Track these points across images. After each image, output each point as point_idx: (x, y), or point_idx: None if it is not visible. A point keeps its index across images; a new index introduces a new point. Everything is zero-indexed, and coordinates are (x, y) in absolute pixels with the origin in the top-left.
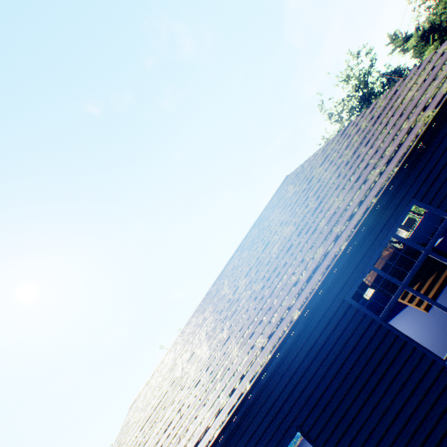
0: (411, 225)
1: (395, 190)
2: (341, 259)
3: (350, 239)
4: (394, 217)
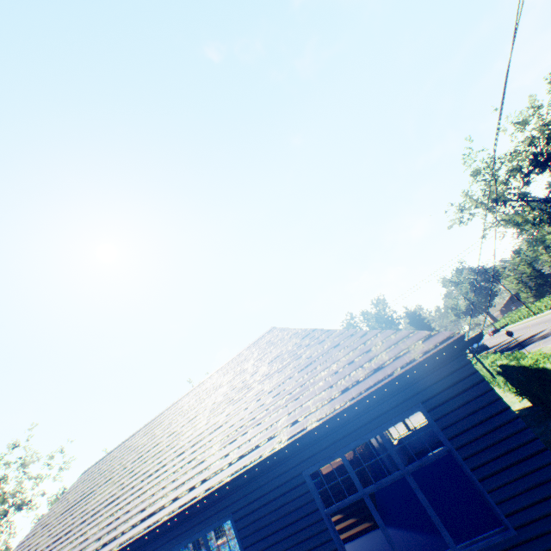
0: None
1: (210, 503)
2: (159, 527)
3: (170, 517)
4: (213, 519)
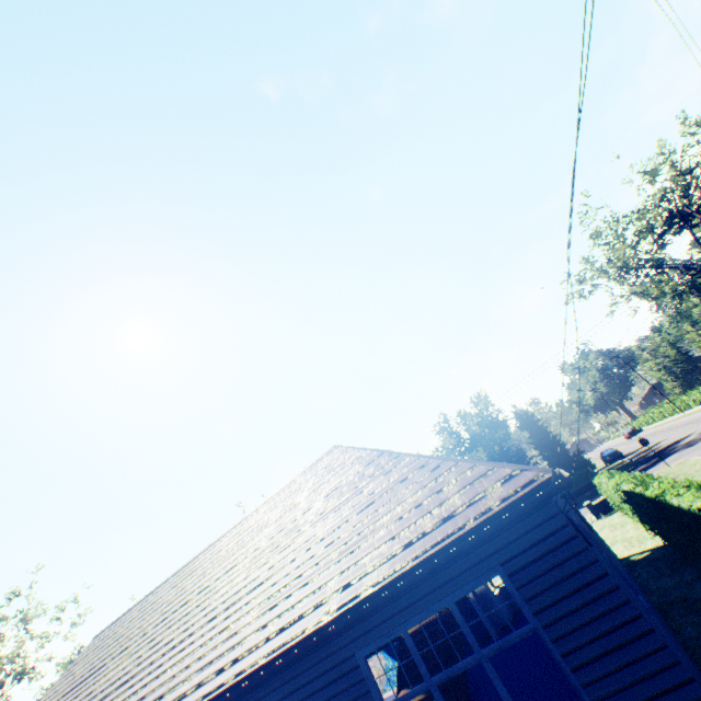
0: (607, 509)
1: (241, 694)
2: None
3: None
4: None
